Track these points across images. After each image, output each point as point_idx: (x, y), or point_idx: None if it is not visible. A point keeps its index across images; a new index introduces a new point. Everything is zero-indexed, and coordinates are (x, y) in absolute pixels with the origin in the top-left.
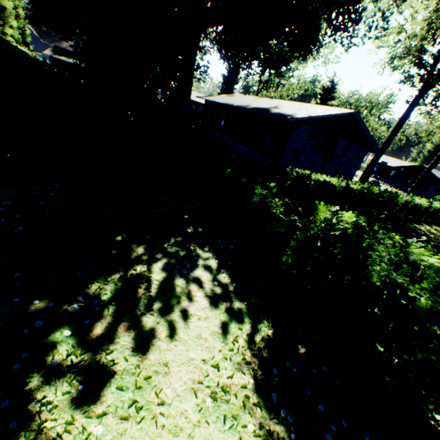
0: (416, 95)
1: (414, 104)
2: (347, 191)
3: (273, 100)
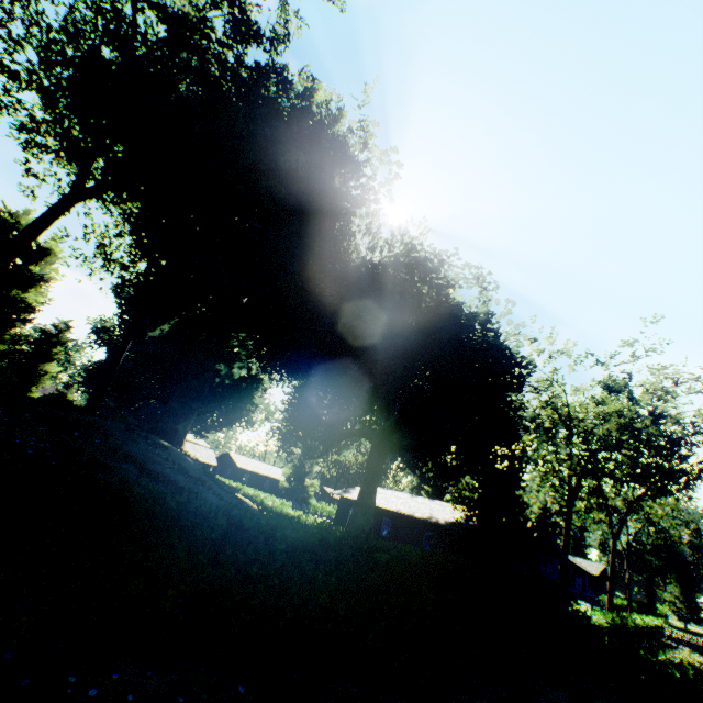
0: (567, 502)
1: (569, 510)
2: (607, 625)
3: (435, 501)
